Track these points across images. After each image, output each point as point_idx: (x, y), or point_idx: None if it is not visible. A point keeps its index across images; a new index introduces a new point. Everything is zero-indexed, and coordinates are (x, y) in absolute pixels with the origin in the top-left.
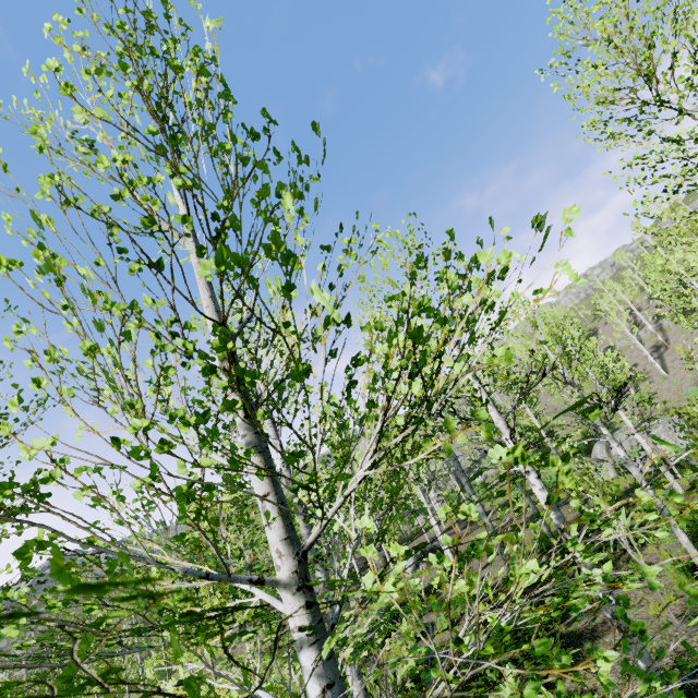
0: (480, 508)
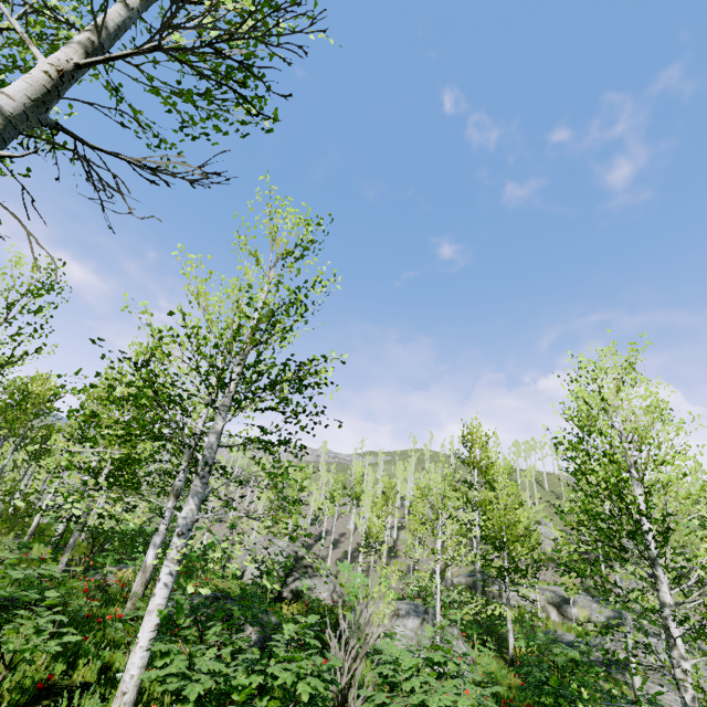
0: None
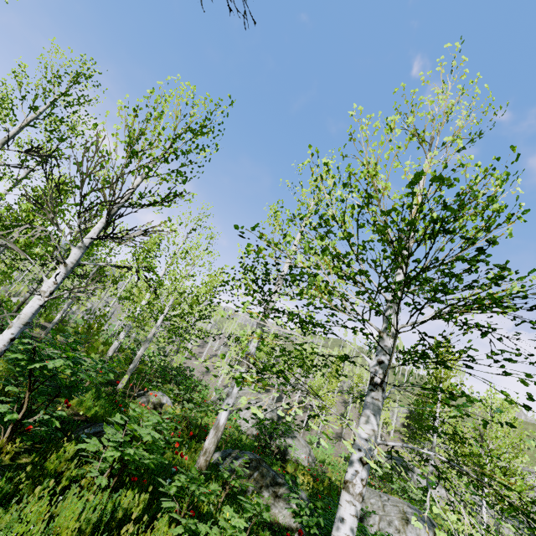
0: None
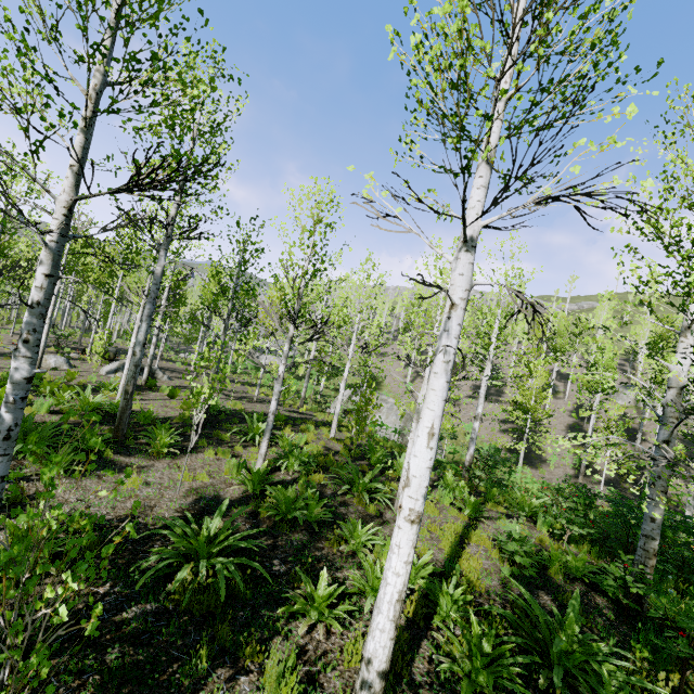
0: (141, 338)
